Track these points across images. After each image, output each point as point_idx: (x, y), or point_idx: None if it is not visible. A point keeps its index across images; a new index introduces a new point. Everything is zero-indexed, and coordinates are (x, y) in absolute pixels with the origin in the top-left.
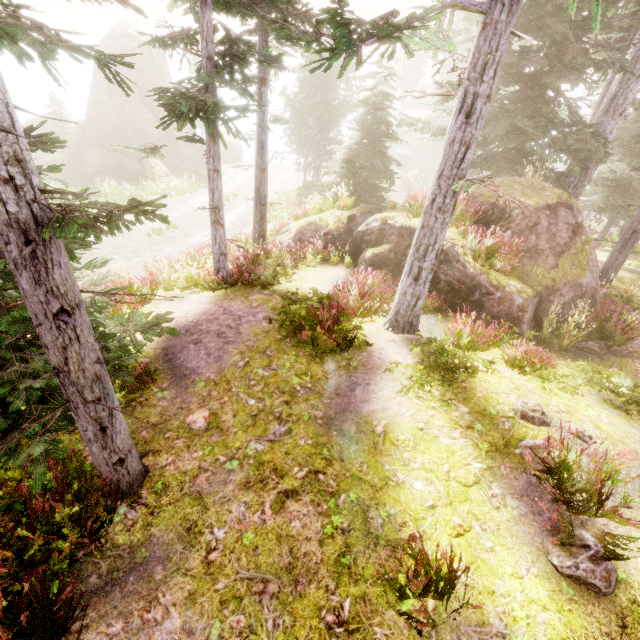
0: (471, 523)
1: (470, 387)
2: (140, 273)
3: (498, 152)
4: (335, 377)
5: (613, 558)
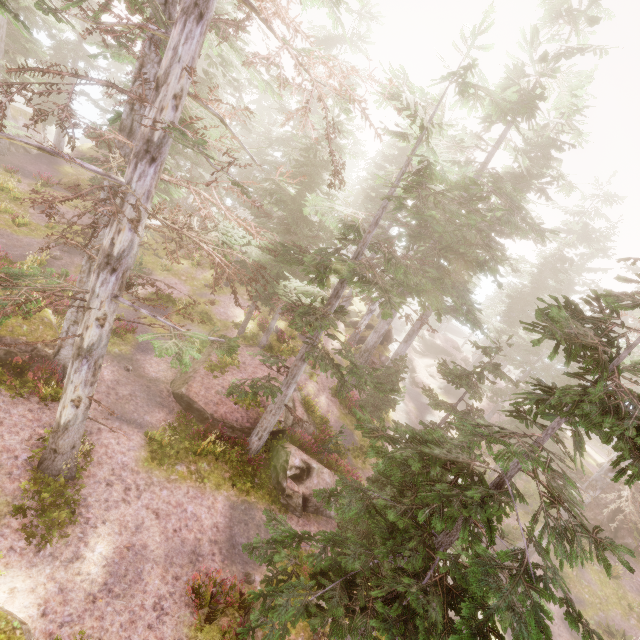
0: None
1: None
2: None
3: None
4: None
5: None
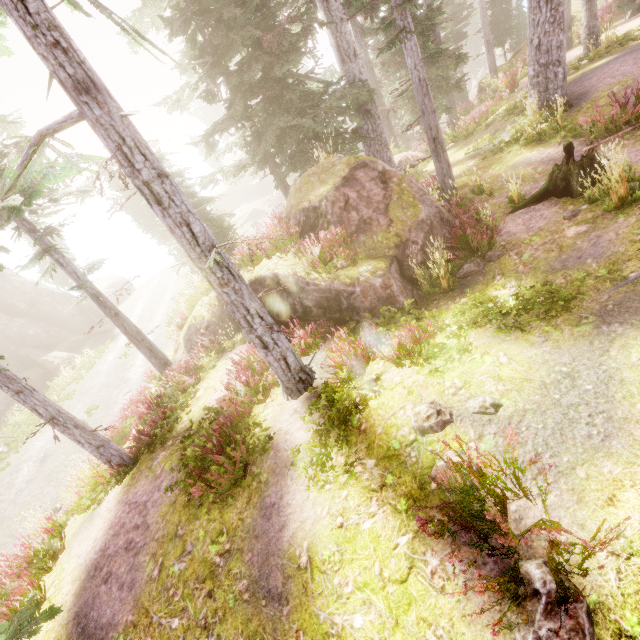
0: (426, 637)
1: (369, 426)
2: (76, 490)
3: (294, 150)
4: (250, 512)
5: (563, 599)
